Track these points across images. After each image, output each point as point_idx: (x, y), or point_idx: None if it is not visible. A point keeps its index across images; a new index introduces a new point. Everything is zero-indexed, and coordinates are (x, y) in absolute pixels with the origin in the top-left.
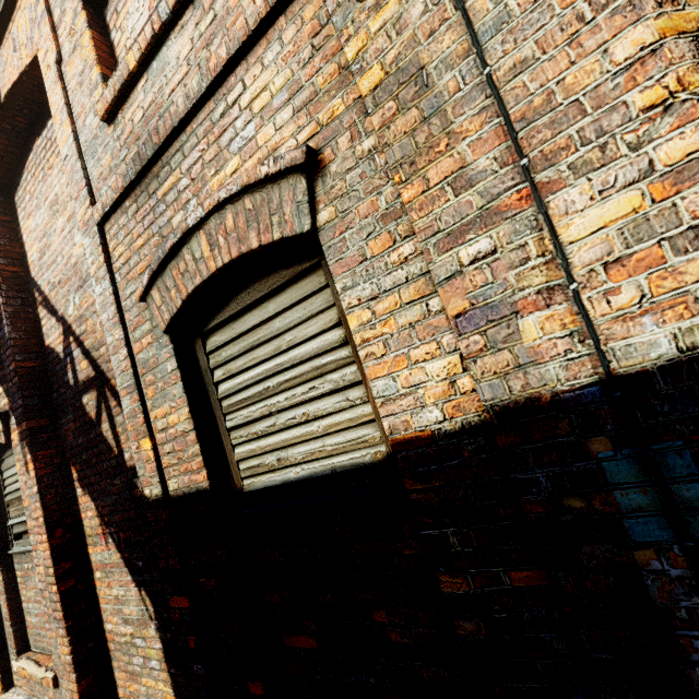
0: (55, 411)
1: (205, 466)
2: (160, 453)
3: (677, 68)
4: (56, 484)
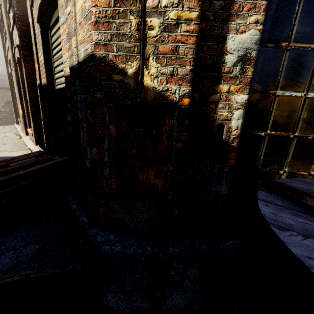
0: (32, 51)
1: (46, 77)
2: (40, 70)
3: None
4: (31, 77)
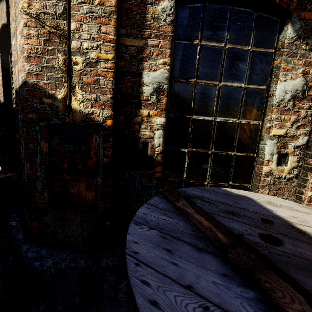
0: None
1: (4, 96)
2: None
3: (23, 0)
4: None
